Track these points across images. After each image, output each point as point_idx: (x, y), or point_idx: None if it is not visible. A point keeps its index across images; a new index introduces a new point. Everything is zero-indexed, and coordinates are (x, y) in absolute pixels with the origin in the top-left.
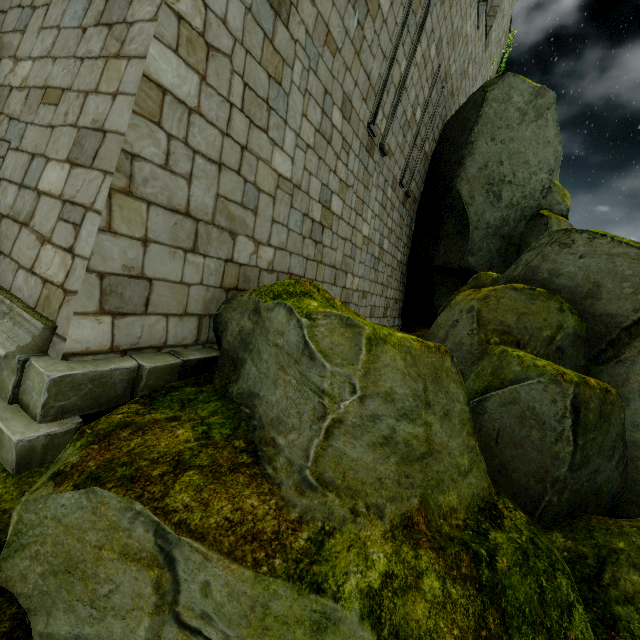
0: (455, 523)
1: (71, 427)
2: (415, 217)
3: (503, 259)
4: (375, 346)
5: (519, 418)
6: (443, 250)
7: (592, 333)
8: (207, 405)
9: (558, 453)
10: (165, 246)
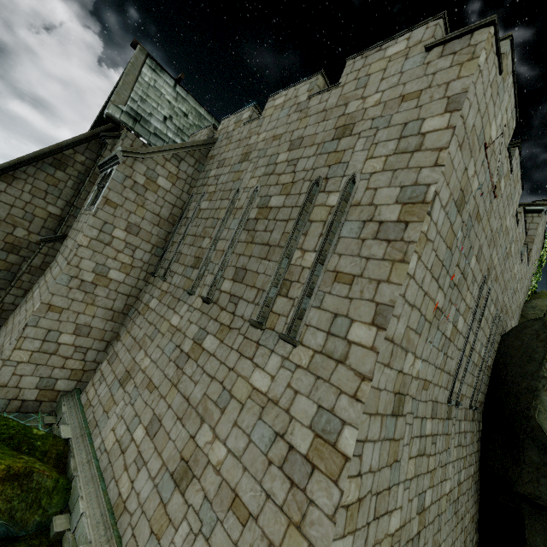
0: None
1: None
2: (481, 415)
3: None
4: None
5: None
6: (528, 477)
7: None
8: None
9: None
10: None
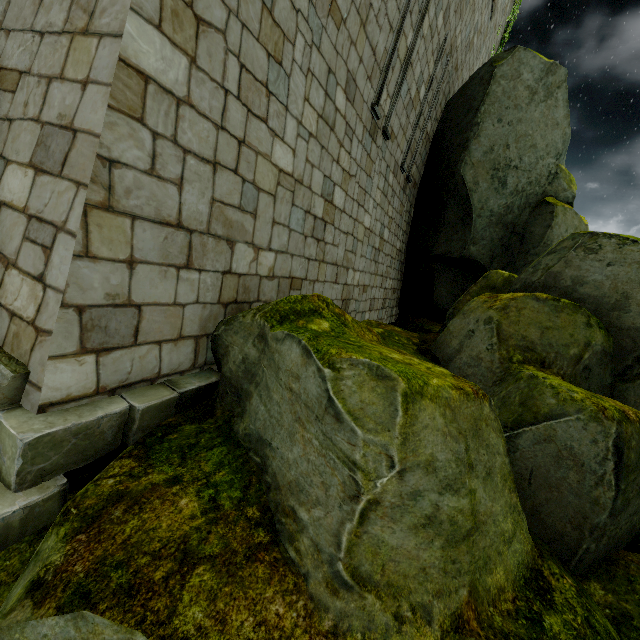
0: (505, 608)
1: (54, 491)
2: (414, 202)
3: (505, 248)
4: (412, 403)
5: (555, 458)
6: (444, 238)
7: (618, 348)
8: (211, 453)
9: (598, 498)
10: (154, 265)
